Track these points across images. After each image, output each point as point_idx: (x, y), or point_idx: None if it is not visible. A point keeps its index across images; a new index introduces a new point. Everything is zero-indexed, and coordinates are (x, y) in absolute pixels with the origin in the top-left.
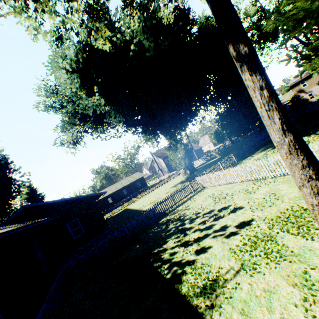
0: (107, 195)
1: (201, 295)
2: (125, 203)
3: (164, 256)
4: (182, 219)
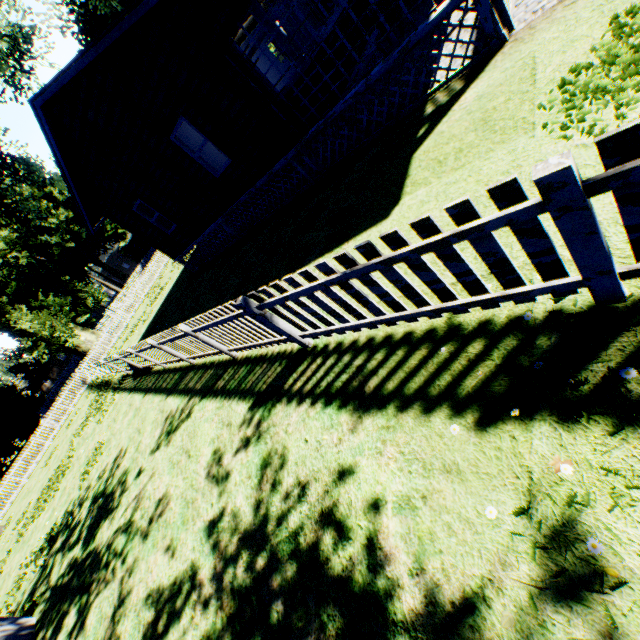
0: None
1: None
2: None
3: None
4: None
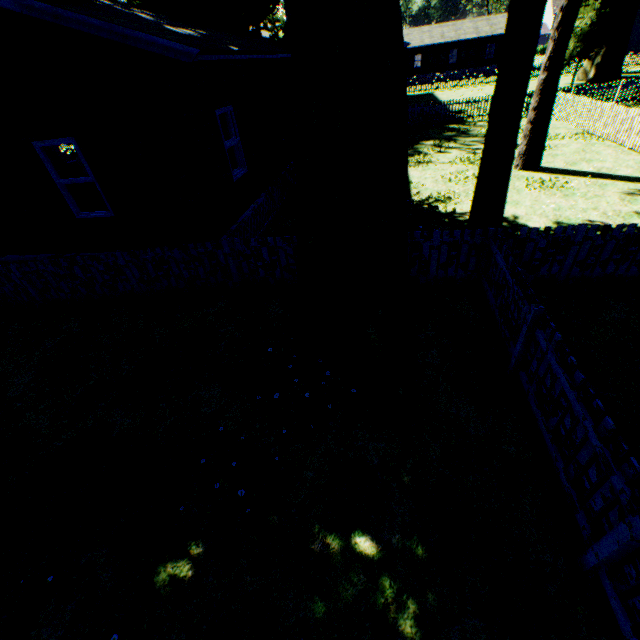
0: (417, 47)
1: (414, 163)
2: (435, 82)
3: (416, 147)
4: (464, 133)
